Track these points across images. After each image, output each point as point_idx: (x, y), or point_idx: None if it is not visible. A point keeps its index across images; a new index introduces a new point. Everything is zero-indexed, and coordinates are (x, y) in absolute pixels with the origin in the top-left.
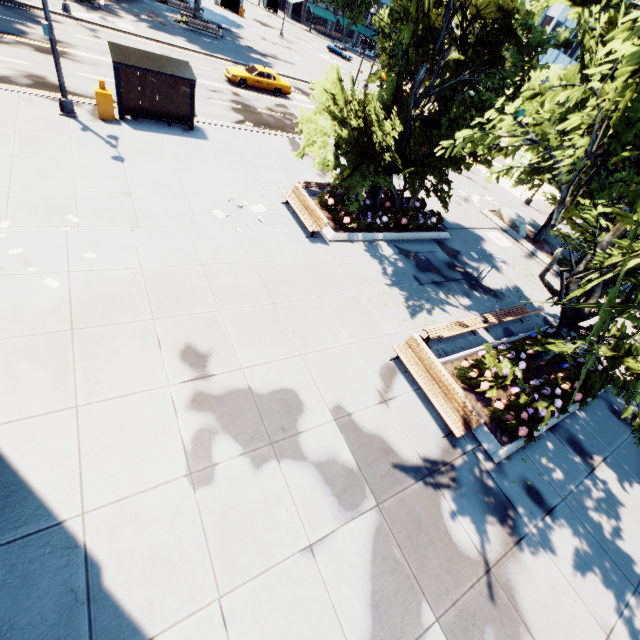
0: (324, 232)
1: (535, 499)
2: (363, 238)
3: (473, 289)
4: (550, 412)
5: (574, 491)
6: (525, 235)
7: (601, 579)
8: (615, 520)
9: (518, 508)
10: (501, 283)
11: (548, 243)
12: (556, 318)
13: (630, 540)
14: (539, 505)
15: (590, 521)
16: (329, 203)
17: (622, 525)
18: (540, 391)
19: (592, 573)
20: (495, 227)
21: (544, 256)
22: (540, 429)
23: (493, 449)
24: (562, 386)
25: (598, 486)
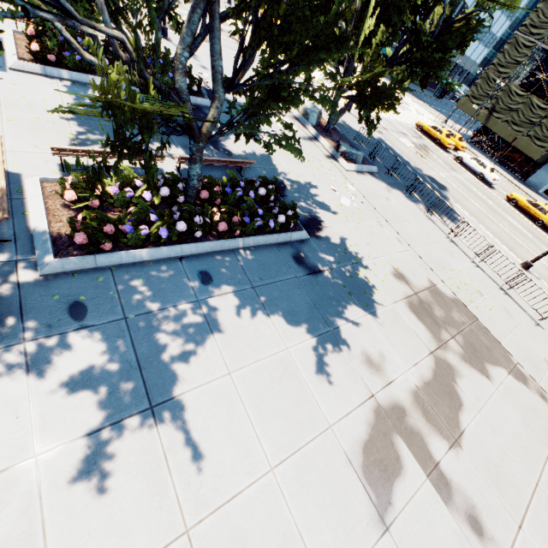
0: (8, 60)
1: (74, 314)
2: (71, 77)
3: None
4: (168, 235)
5: (154, 312)
6: (315, 123)
7: (99, 396)
8: (192, 342)
9: (29, 320)
10: (249, 149)
11: (341, 135)
12: (296, 184)
13: (196, 361)
14: (74, 320)
15: (148, 340)
16: (29, 33)
17: (199, 347)
18: (156, 210)
19: (89, 389)
20: (288, 114)
21: (325, 141)
22: (152, 253)
23: (43, 260)
24: (215, 218)
25: (200, 311)
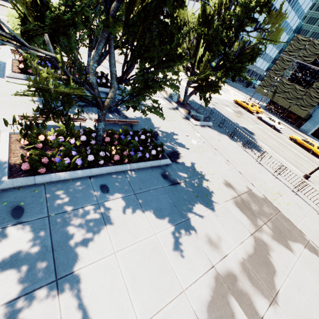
0: (6, 72)
1: (14, 214)
2: None
3: (110, 113)
4: (82, 163)
5: (68, 212)
6: (176, 100)
7: (20, 272)
8: (91, 231)
9: None
10: (138, 114)
11: (191, 106)
12: (164, 132)
13: (92, 245)
14: (13, 218)
15: (61, 231)
16: (20, 60)
17: (95, 235)
18: (76, 149)
19: (14, 268)
20: (161, 97)
21: (181, 109)
22: (72, 174)
23: (1, 180)
24: (112, 153)
25: (99, 210)
